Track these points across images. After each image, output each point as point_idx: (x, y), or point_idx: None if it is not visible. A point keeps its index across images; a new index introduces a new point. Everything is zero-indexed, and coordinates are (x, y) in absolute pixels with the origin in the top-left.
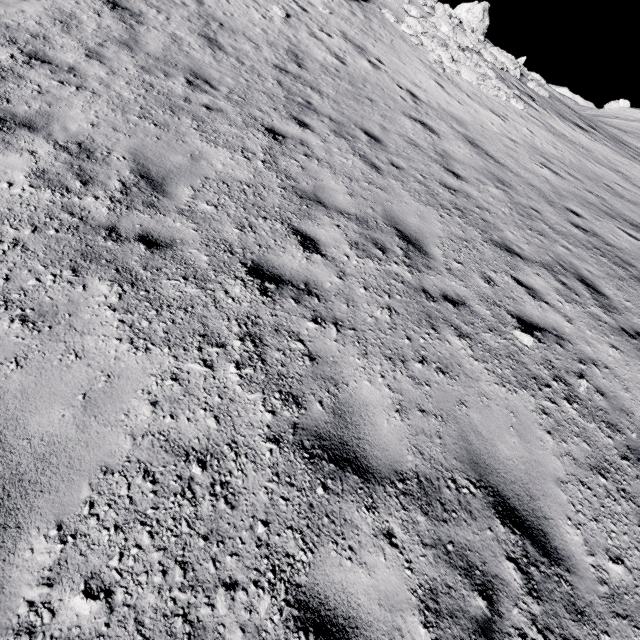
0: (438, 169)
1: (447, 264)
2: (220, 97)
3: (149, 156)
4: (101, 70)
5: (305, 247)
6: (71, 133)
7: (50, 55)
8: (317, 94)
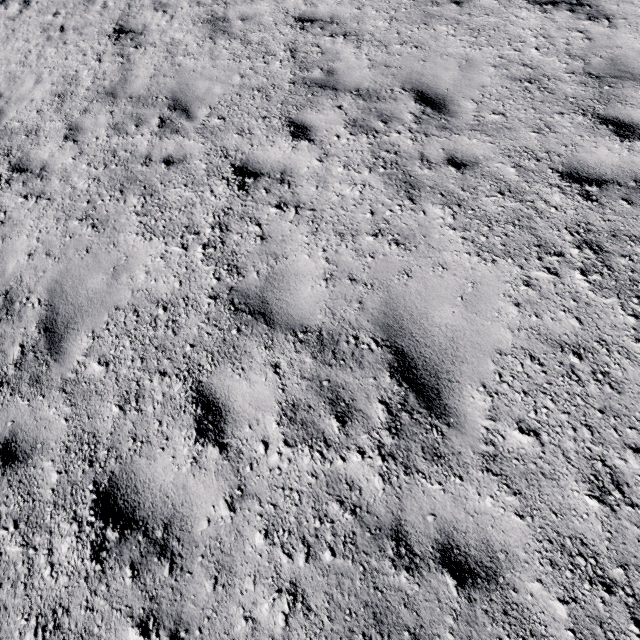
0: (573, 129)
1: (491, 439)
2: (192, 132)
3: (66, 288)
4: (70, 155)
5: (200, 431)
6: (6, 277)
7: (31, 157)
8: (352, 44)
